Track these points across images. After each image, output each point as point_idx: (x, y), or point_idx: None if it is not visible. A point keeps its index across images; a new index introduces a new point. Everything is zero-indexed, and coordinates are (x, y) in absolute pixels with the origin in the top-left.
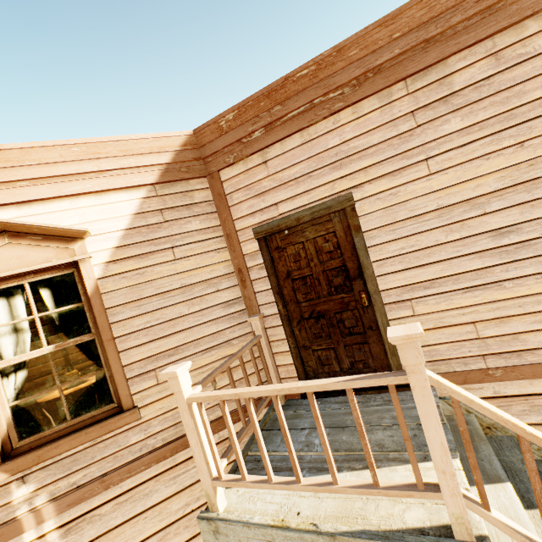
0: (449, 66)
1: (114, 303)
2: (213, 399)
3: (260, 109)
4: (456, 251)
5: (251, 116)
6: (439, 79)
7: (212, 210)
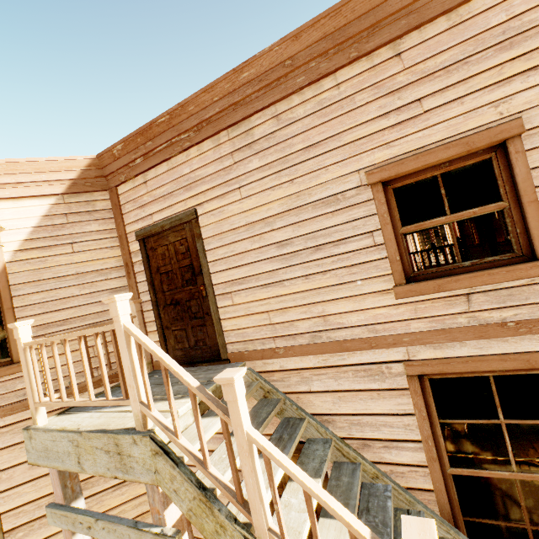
0: (252, 122)
1: (18, 281)
2: (36, 343)
3: (138, 143)
4: (257, 257)
5: (133, 148)
6: (246, 130)
7: (110, 216)
